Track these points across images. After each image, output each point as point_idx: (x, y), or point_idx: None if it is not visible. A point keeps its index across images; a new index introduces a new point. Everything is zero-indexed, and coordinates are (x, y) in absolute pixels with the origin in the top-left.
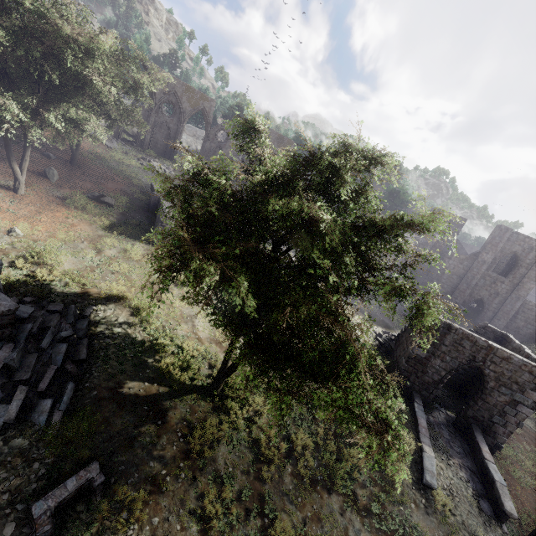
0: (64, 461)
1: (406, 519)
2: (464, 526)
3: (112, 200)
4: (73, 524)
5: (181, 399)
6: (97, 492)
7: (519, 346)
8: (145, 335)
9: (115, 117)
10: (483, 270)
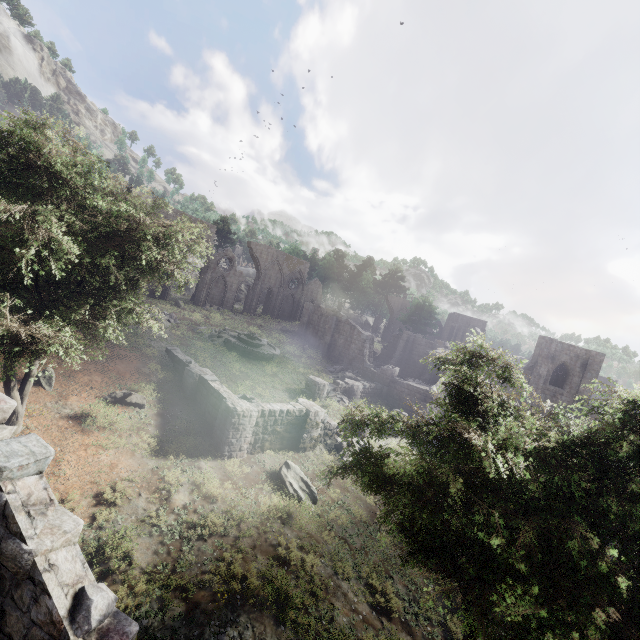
0: None
1: None
2: None
3: (142, 397)
4: None
5: None
6: None
7: None
8: None
9: (143, 285)
10: (541, 385)
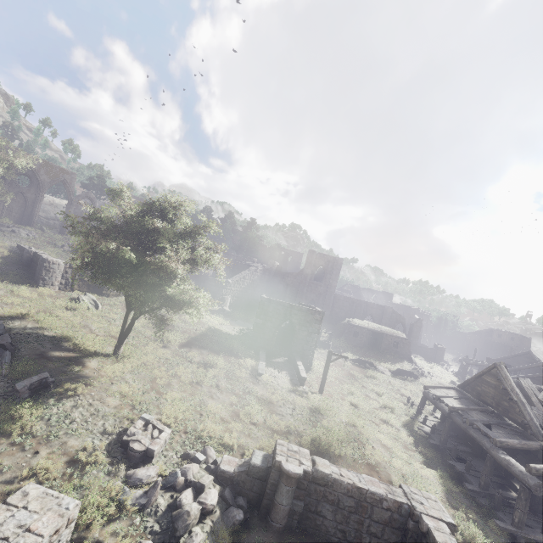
0: (22, 379)
1: (247, 388)
2: (278, 385)
3: None
4: (40, 397)
5: (93, 358)
6: (51, 385)
7: (313, 307)
8: (53, 333)
9: None
10: (308, 280)
